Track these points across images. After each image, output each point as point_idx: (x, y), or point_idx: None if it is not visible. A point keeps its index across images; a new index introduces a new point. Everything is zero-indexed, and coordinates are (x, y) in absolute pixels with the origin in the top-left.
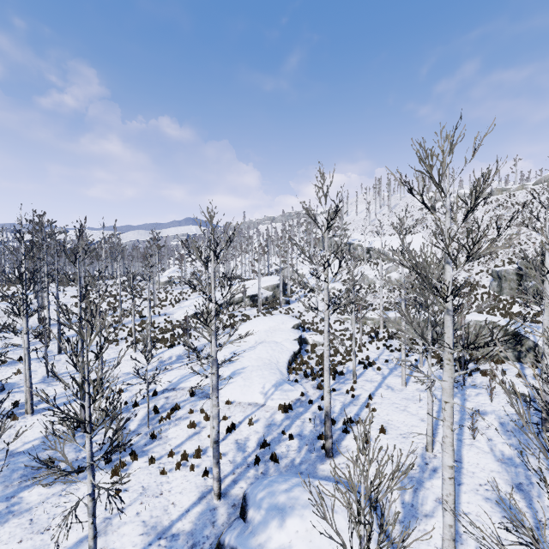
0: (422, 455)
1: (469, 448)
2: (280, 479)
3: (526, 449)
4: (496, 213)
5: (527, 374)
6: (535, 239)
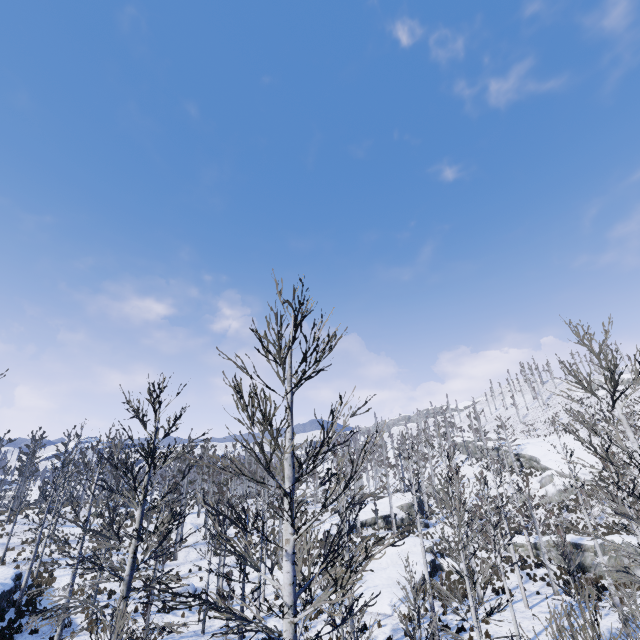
0: None
1: None
2: None
3: None
4: None
5: None
6: None
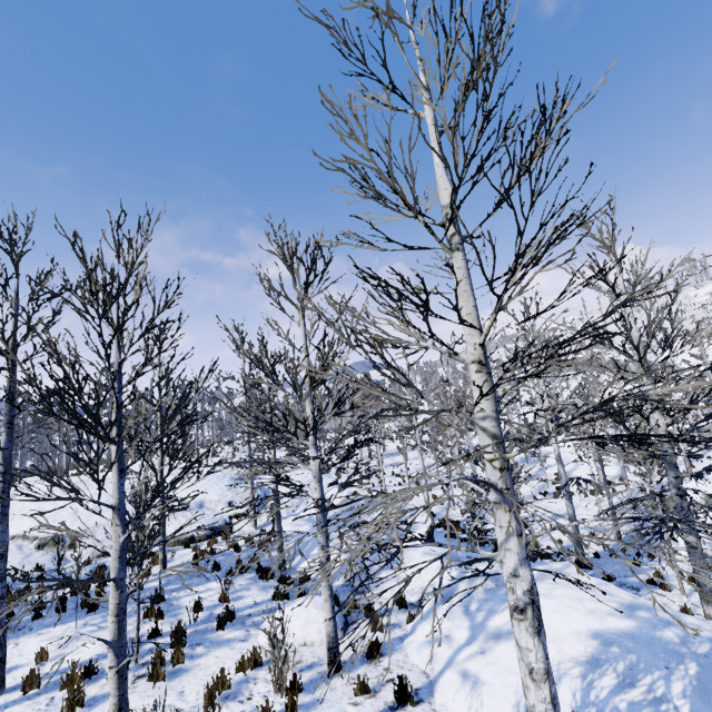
0: None
1: None
2: None
3: None
4: None
5: None
6: None
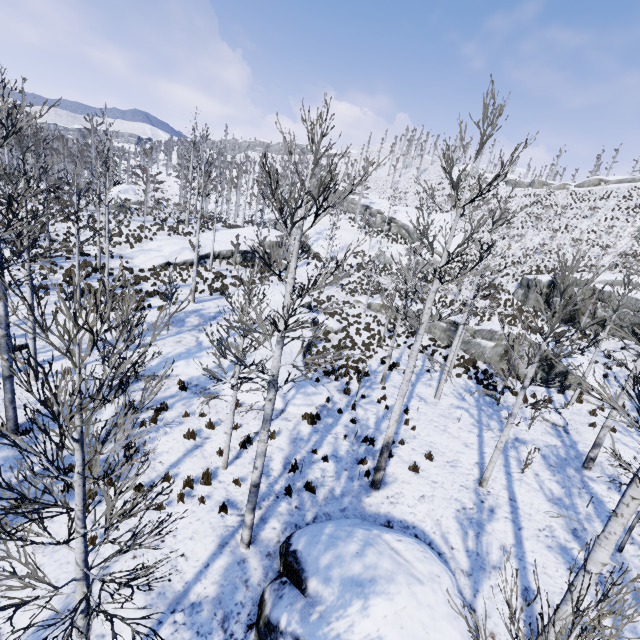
0: (476, 491)
1: (520, 484)
2: (342, 534)
3: (572, 489)
4: (533, 210)
5: (554, 400)
6: (566, 251)
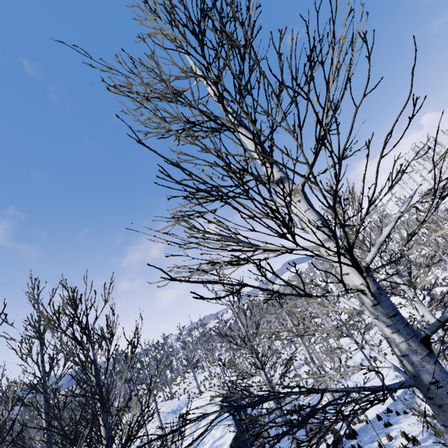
0: None
1: None
2: None
3: None
4: None
5: None
6: None
